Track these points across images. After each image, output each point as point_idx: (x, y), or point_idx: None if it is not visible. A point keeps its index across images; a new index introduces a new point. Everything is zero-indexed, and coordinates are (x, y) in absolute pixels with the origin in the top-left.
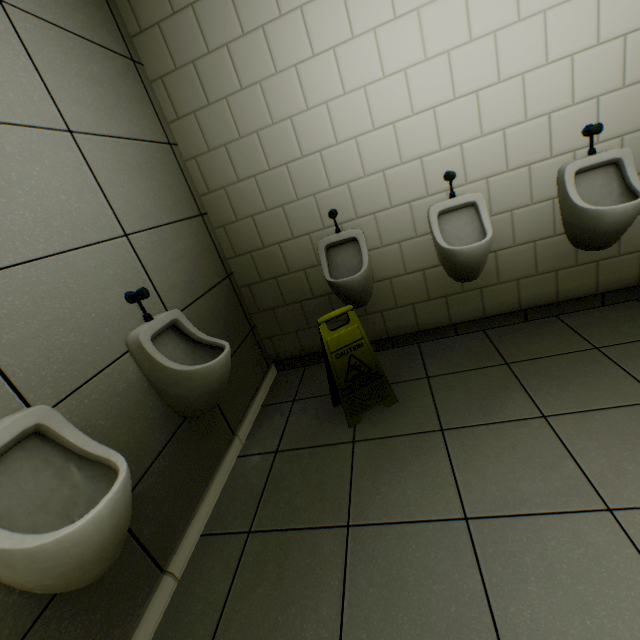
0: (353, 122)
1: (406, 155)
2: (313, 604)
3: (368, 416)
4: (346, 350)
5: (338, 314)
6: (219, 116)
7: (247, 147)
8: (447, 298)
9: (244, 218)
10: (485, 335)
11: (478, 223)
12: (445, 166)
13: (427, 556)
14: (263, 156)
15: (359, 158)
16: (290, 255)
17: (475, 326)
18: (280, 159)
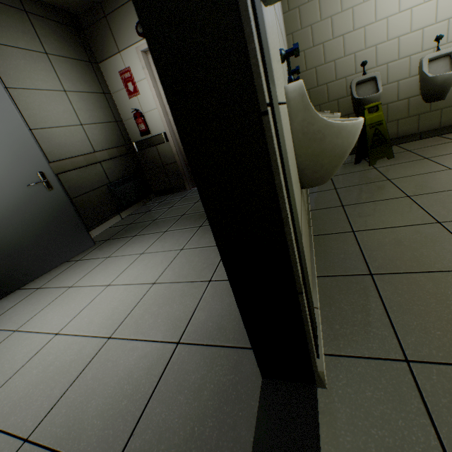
0: (387, 9)
1: (414, 27)
2: (384, 191)
3: (378, 163)
4: (374, 125)
5: (373, 105)
6: (312, 8)
7: (323, 26)
8: (419, 116)
9: (310, 69)
10: (439, 137)
11: (449, 67)
12: (436, 33)
13: (435, 177)
14: (331, 31)
15: (386, 30)
16: (331, 91)
17: (433, 133)
18: (340, 32)
